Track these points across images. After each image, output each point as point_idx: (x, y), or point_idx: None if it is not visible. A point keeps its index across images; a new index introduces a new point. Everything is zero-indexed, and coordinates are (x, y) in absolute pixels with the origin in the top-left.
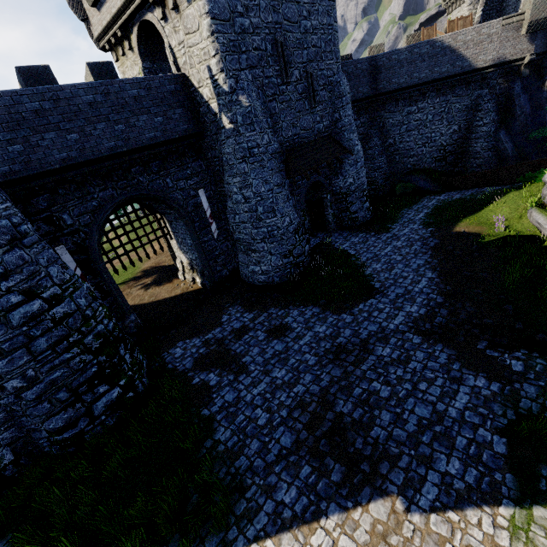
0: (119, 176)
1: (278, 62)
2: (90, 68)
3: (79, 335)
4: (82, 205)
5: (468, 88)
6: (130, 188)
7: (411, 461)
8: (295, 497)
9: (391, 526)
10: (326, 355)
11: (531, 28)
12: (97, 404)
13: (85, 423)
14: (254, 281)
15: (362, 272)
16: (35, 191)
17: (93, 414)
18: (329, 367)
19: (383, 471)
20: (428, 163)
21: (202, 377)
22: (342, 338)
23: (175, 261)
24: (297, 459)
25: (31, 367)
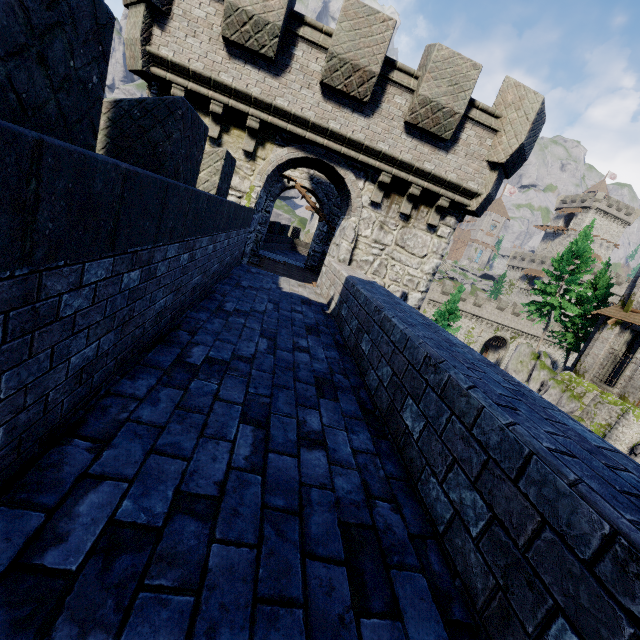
0: None
1: None
2: (224, 161)
3: None
4: None
5: None
6: None
7: None
8: None
9: None
10: None
11: None
12: None
13: None
14: None
15: None
16: None
17: None
18: None
19: None
20: None
21: None
22: None
23: None
24: None
25: None
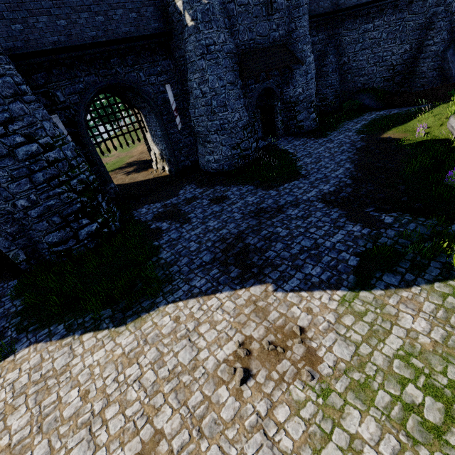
0: (100, 65)
1: None
2: None
3: (66, 177)
4: (71, 86)
5: (425, 5)
6: (109, 77)
7: (287, 267)
8: (203, 284)
9: (261, 298)
10: (249, 213)
11: None
12: (81, 231)
13: (73, 243)
14: (208, 169)
15: (295, 164)
16: (34, 68)
17: (79, 238)
18: (249, 220)
19: (266, 272)
20: (377, 83)
21: (158, 225)
22: (265, 204)
23: (150, 153)
24: (211, 267)
25: (33, 193)
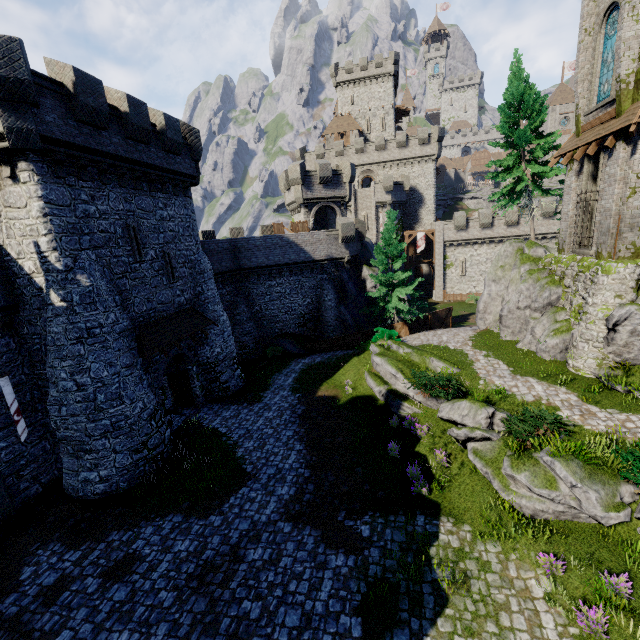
0: None
1: (130, 243)
2: None
3: None
4: None
5: (313, 272)
6: None
7: None
8: None
9: None
10: (188, 583)
11: (344, 240)
12: None
13: None
14: (87, 495)
15: (234, 454)
16: None
17: None
18: (192, 600)
19: None
20: (293, 328)
21: None
22: (209, 550)
23: None
24: None
25: None
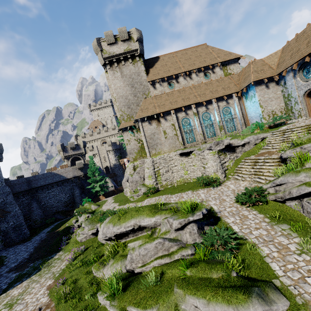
0: None
1: None
2: None
3: None
4: None
5: (68, 183)
6: None
7: None
8: None
9: None
10: None
11: (79, 169)
12: None
13: None
14: None
15: (3, 261)
16: None
17: None
18: None
19: None
20: (62, 208)
21: None
22: None
23: None
24: None
25: None
